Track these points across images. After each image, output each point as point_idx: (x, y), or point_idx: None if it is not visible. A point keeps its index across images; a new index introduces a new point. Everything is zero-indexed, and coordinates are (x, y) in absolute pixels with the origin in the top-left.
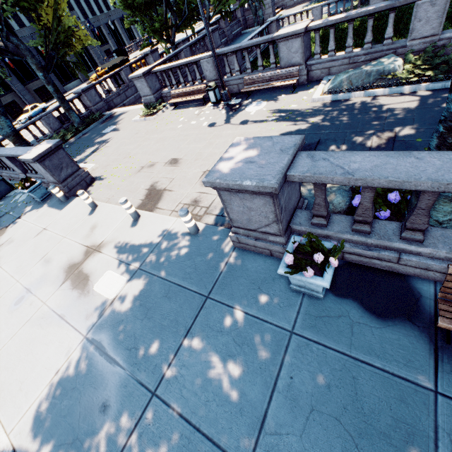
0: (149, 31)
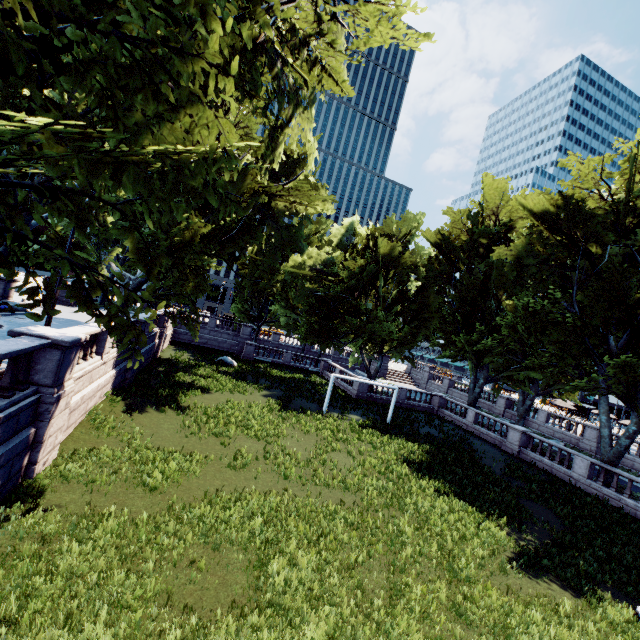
0: (237, 309)
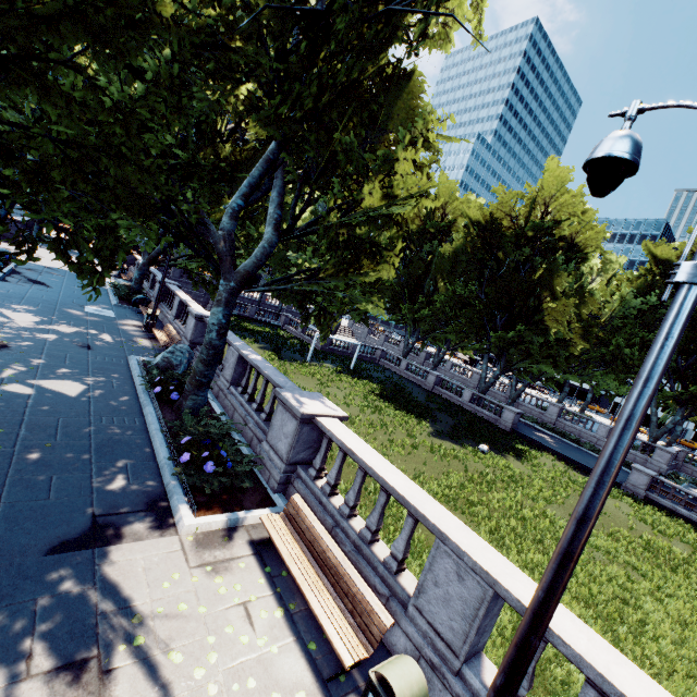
0: None
